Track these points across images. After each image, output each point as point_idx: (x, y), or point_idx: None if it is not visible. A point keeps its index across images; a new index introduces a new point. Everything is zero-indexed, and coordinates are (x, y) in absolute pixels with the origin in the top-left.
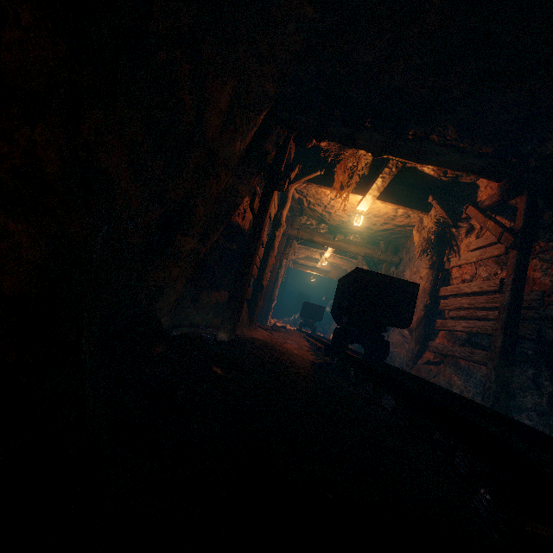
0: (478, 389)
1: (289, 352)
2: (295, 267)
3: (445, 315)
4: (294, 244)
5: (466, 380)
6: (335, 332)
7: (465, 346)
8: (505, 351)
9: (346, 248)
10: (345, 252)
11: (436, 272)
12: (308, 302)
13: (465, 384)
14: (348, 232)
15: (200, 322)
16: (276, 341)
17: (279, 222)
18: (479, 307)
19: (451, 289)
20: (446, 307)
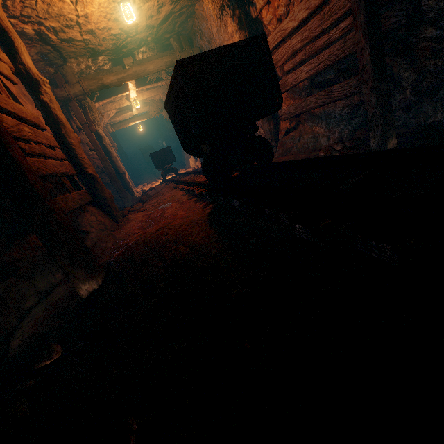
0: (341, 125)
1: (178, 232)
2: (116, 129)
3: (278, 75)
4: (92, 105)
5: (327, 124)
6: (204, 168)
7: (312, 93)
8: (376, 62)
9: (144, 71)
10: (147, 80)
11: (248, 29)
12: (154, 153)
13: (328, 128)
14: (132, 48)
15: (51, 281)
16: (156, 217)
17: (32, 79)
18: (316, 34)
19: (273, 39)
20: (277, 64)
